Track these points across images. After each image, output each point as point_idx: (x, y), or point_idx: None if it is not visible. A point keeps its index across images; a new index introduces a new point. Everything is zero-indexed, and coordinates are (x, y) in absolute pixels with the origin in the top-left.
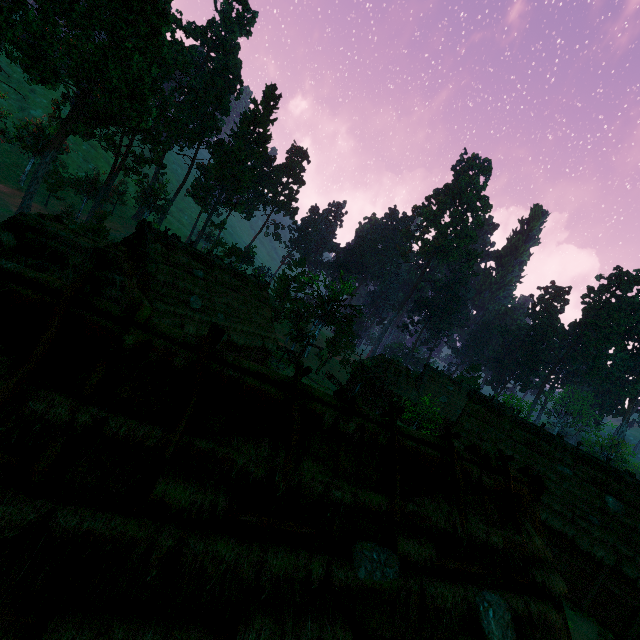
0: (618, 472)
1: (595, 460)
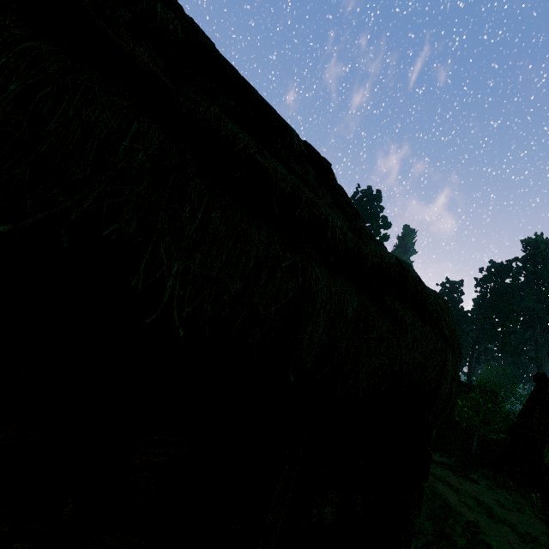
0: None
1: None
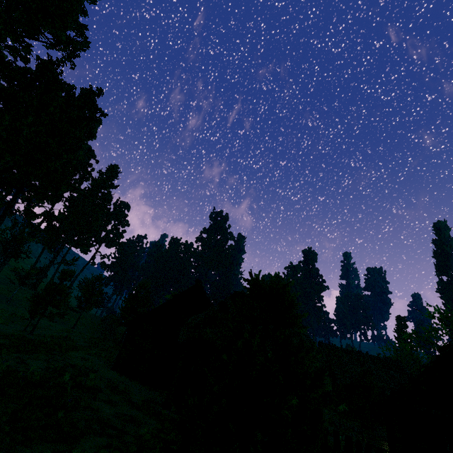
0: (384, 359)
1: (375, 357)
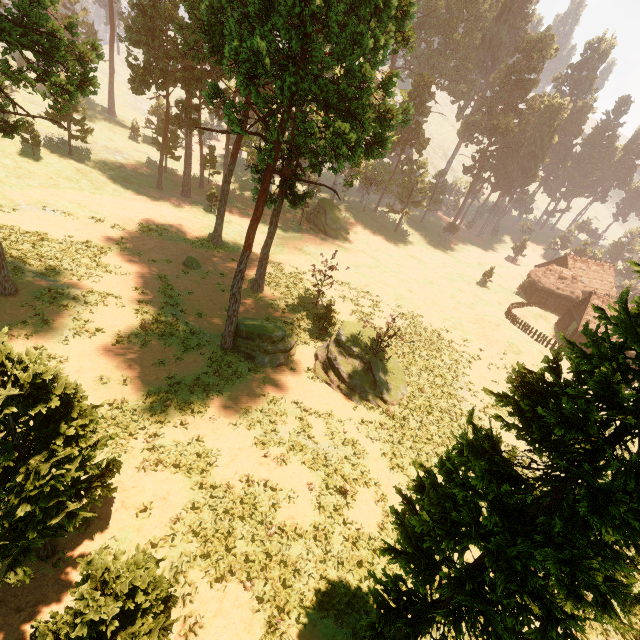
0: None
1: None
